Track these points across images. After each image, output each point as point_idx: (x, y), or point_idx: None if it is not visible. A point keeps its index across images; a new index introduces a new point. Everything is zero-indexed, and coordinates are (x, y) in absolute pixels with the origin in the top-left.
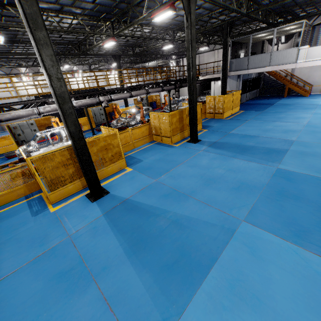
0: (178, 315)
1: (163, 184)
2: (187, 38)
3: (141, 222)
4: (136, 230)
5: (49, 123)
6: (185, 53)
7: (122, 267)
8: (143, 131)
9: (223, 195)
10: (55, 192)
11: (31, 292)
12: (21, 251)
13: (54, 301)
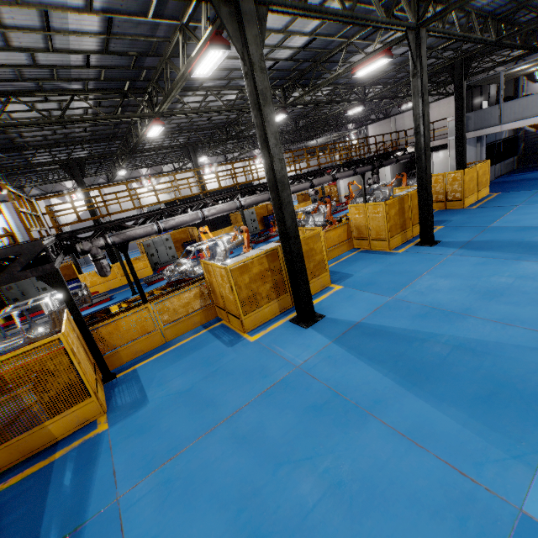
0: (537, 454)
1: (408, 302)
2: (415, 90)
3: (401, 349)
4: (399, 359)
5: (186, 237)
6: (371, 117)
7: (405, 400)
8: (340, 233)
9: (528, 310)
10: (250, 315)
11: (286, 425)
12: (240, 383)
13: (325, 435)
